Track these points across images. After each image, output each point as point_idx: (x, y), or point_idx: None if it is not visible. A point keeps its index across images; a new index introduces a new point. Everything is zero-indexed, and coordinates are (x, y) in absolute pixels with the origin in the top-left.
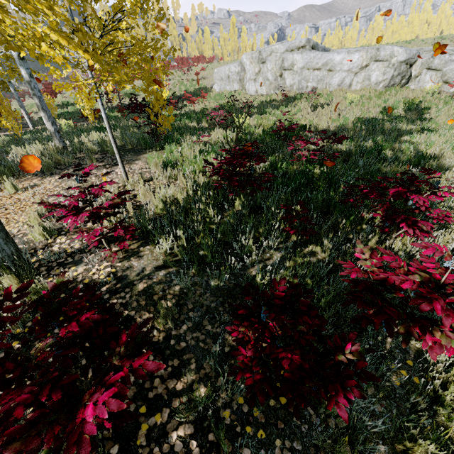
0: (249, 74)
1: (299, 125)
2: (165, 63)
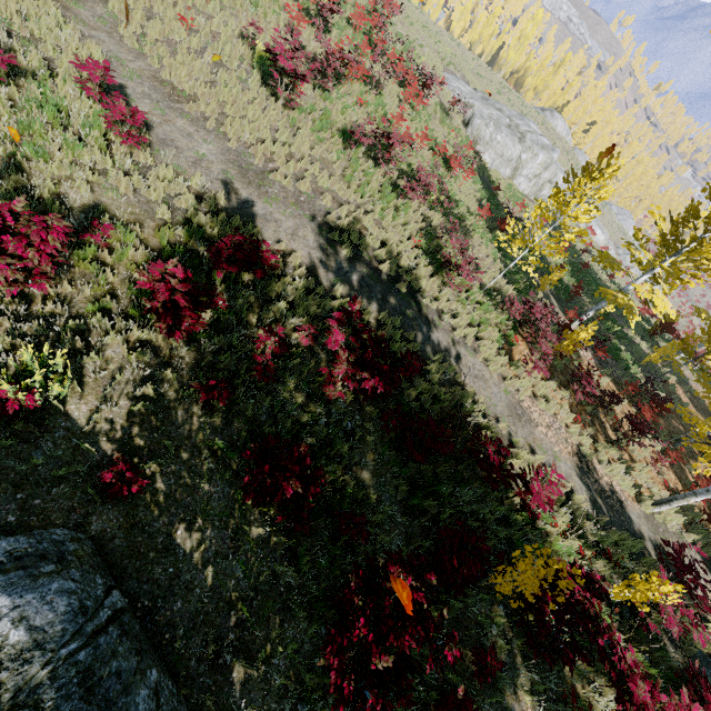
0: (529, 171)
1: None
2: None
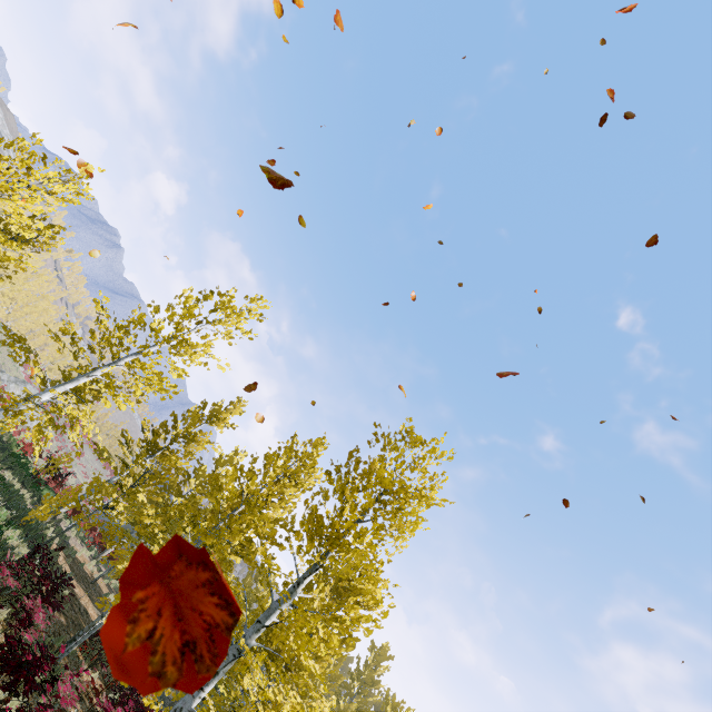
0: None
1: None
2: None
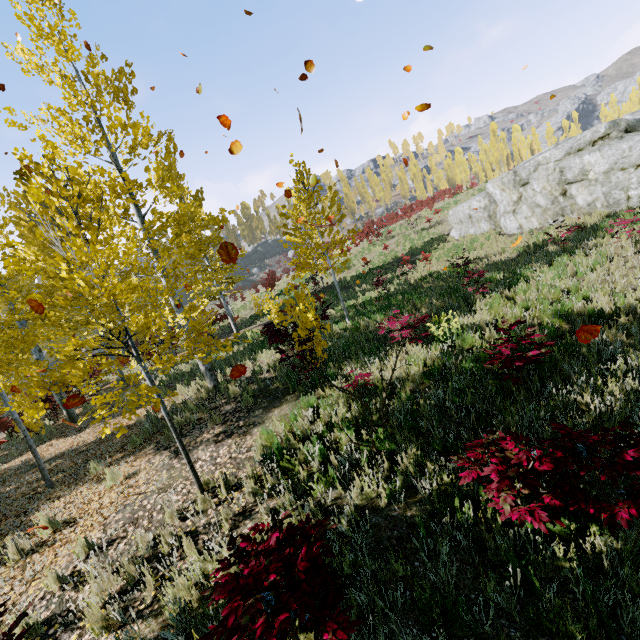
0: (502, 206)
1: (579, 317)
2: (392, 216)
